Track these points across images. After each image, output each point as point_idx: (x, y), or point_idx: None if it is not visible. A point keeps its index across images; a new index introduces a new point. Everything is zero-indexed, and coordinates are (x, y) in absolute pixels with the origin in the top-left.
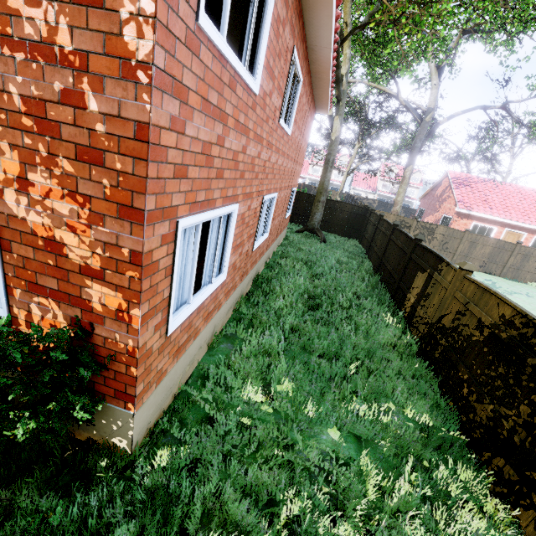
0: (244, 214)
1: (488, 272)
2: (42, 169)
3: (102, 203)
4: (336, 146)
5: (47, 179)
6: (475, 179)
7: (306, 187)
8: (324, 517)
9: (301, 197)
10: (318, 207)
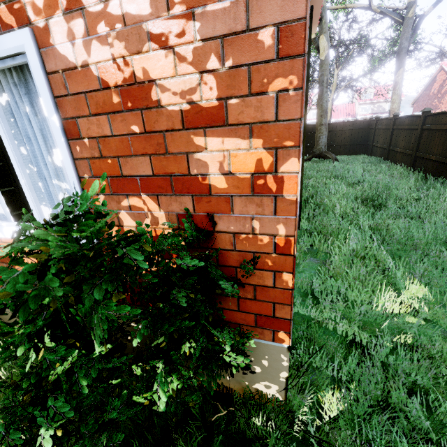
0: None
1: None
2: None
3: None
4: (327, 65)
5: None
6: None
7: None
8: None
9: None
10: (321, 130)
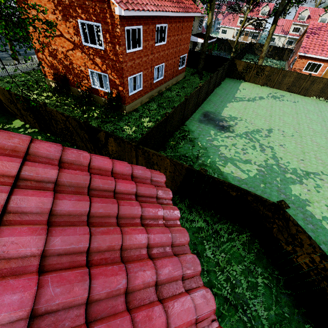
0: (146, 73)
1: (291, 92)
2: (113, 72)
3: (119, 76)
4: (209, 28)
5: (113, 73)
6: (327, 27)
7: (223, 41)
8: (150, 122)
9: (199, 55)
10: (201, 61)
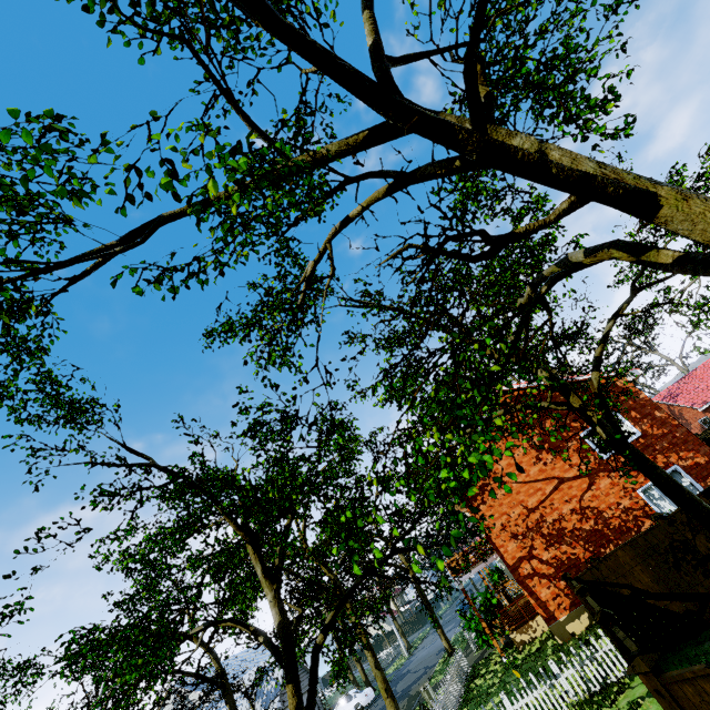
0: None
1: None
2: (680, 452)
3: (695, 447)
4: None
5: (683, 453)
6: (673, 388)
7: None
8: None
9: None
10: None
